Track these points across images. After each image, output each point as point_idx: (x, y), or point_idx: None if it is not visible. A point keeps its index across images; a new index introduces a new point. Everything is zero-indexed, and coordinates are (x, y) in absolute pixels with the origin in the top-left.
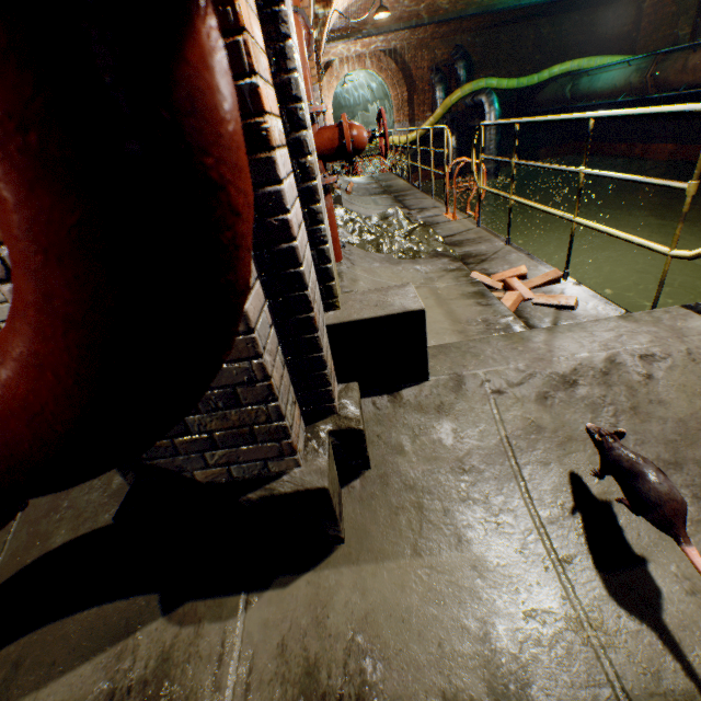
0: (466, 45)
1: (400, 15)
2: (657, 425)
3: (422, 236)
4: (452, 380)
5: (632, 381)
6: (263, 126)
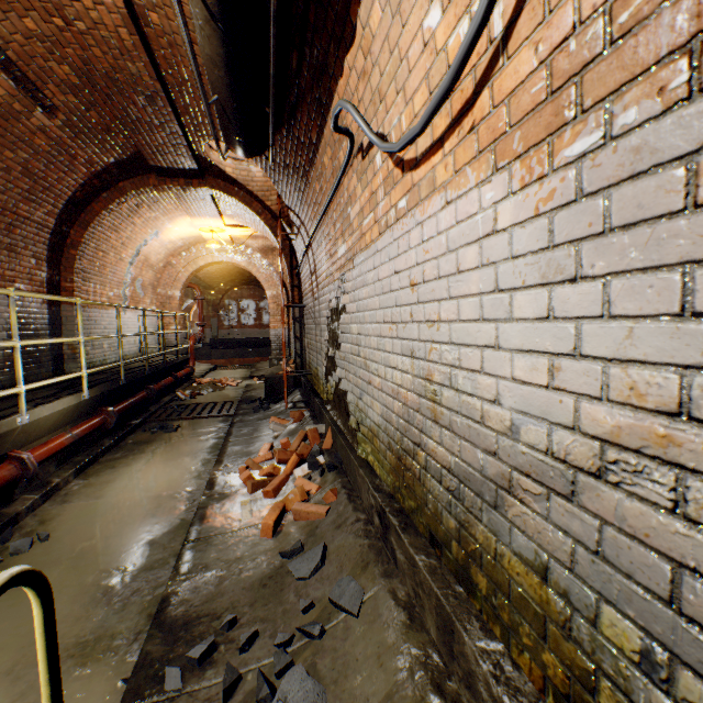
0: None
1: None
2: None
3: None
4: None
5: None
6: None
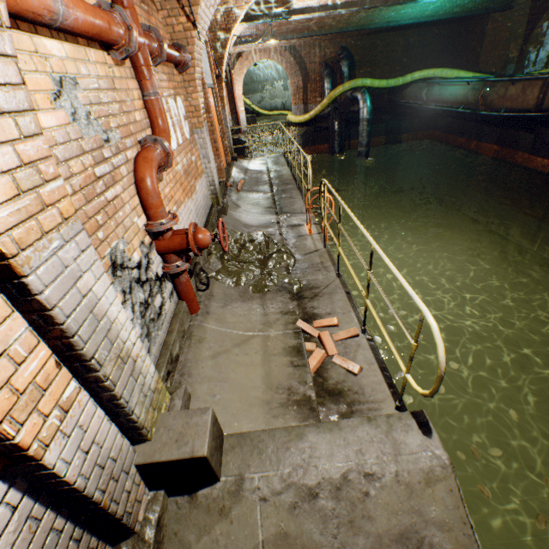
0: (349, 46)
1: (293, 29)
2: (363, 538)
3: (277, 261)
4: (236, 484)
5: (355, 497)
6: (28, 453)
